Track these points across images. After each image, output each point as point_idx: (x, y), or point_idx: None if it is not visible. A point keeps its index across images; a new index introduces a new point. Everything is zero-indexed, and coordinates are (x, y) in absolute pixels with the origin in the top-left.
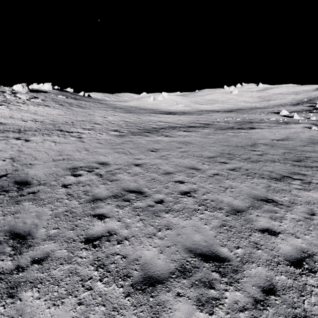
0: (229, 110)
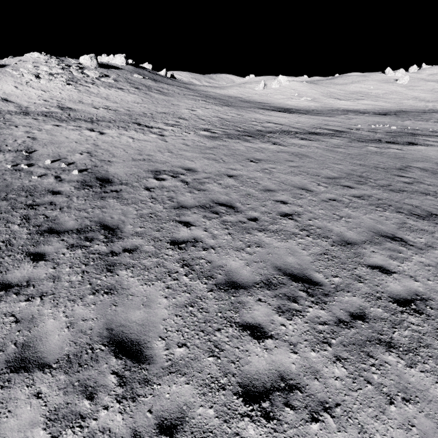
0: (384, 111)
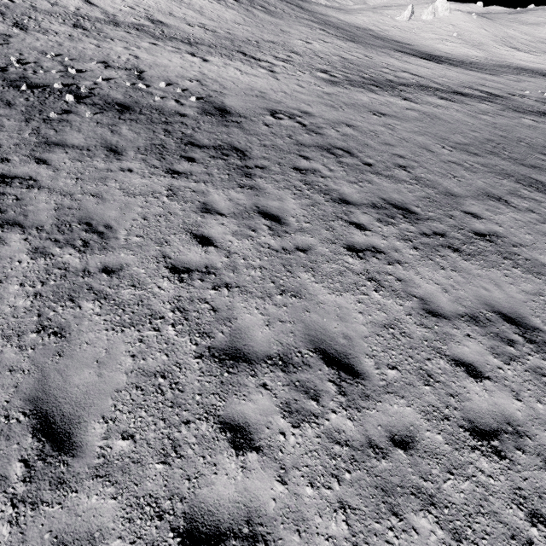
0: None
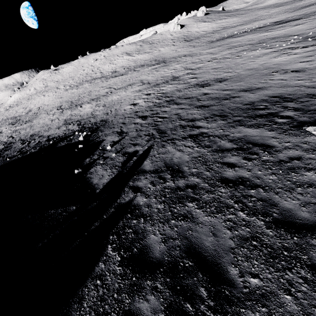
0: None
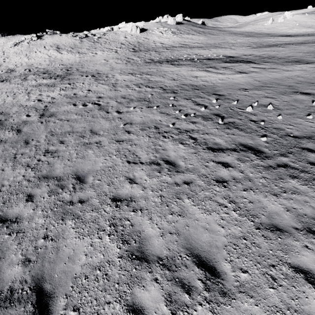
0: None
